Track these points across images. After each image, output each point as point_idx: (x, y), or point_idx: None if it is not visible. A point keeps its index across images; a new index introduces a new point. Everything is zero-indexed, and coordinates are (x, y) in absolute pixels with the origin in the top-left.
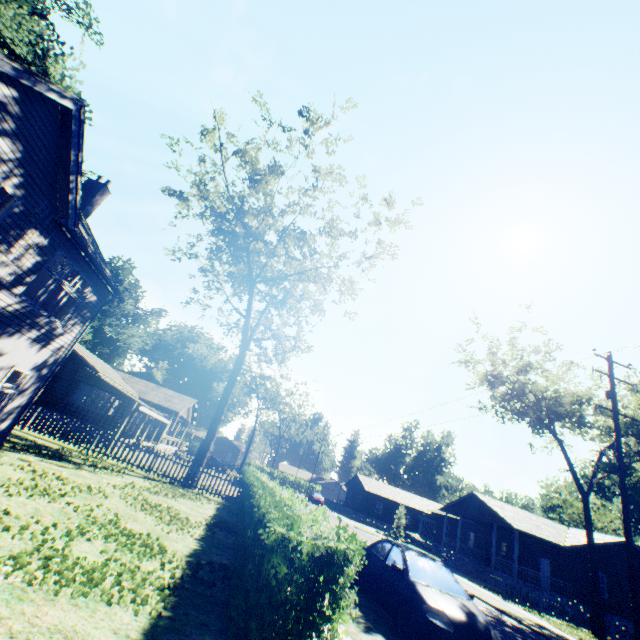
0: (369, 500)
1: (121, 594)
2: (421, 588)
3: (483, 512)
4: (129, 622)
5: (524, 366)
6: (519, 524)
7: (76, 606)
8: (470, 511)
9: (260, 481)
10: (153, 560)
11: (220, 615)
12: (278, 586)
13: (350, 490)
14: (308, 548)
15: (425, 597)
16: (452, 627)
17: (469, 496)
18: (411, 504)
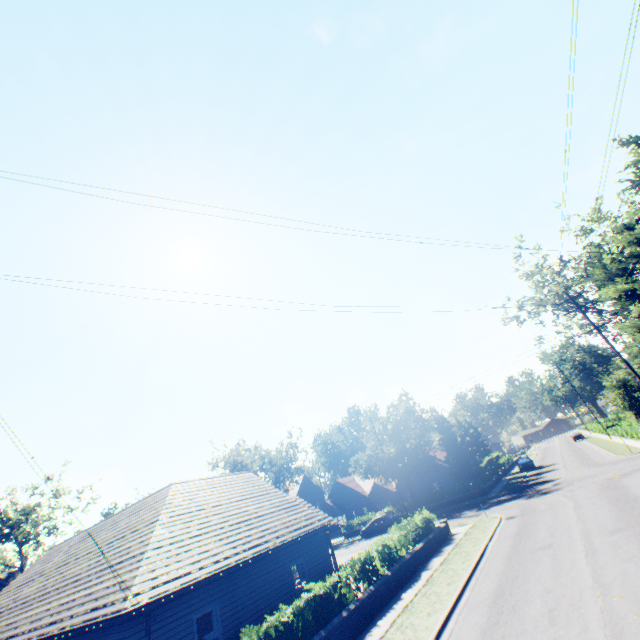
0: None
1: None
2: None
3: None
4: None
5: None
6: None
7: None
8: None
9: None
10: None
11: None
12: None
13: None
14: None
15: None
16: None
17: None
18: None
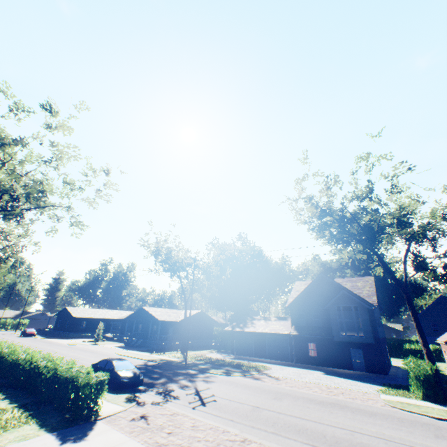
0: (77, 322)
1: (19, 424)
2: (120, 372)
3: (147, 315)
4: (32, 426)
5: (170, 252)
6: (162, 317)
7: (11, 432)
8: (141, 316)
9: (33, 357)
10: (6, 414)
11: (58, 411)
12: (89, 393)
13: (60, 319)
14: (95, 381)
15: (121, 374)
16: (129, 379)
17: (141, 309)
18: (107, 316)
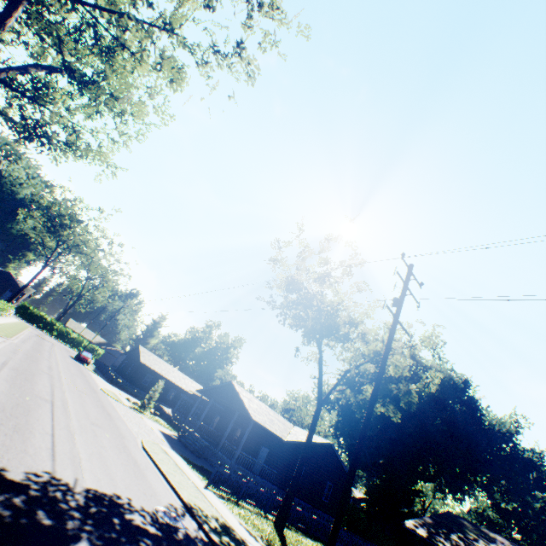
0: (140, 371)
1: None
2: None
3: (233, 400)
4: None
5: (324, 274)
6: (258, 416)
7: None
8: (223, 397)
9: None
10: None
11: None
12: None
13: (127, 359)
14: None
15: None
16: None
17: (228, 384)
18: (180, 383)
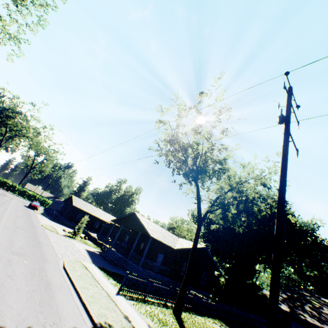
0: (74, 211)
1: None
2: None
3: (136, 225)
4: None
5: (199, 124)
6: (155, 234)
7: None
8: (129, 223)
9: None
10: None
11: None
12: None
13: (65, 205)
14: None
15: None
16: None
17: (132, 215)
18: (102, 217)
